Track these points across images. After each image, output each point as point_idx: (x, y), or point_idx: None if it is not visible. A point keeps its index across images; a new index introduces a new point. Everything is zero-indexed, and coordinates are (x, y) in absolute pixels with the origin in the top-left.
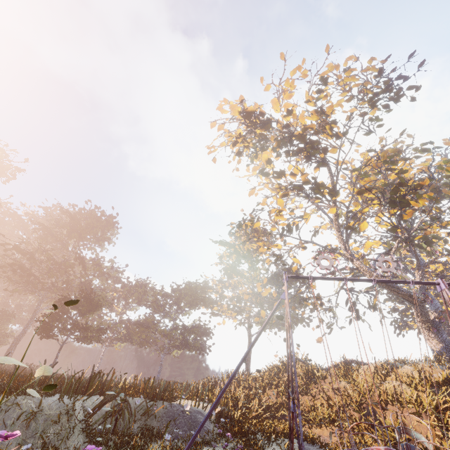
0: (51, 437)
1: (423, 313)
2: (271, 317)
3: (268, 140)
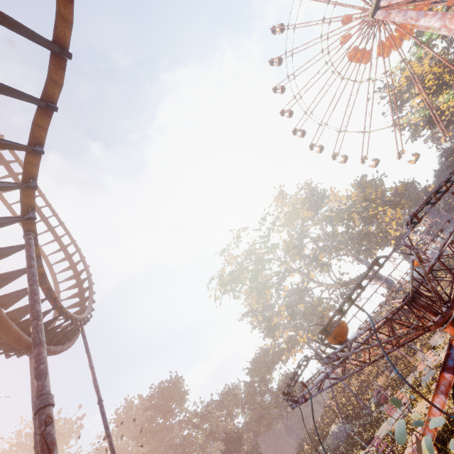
0: None
1: (366, 278)
2: None
3: (243, 283)
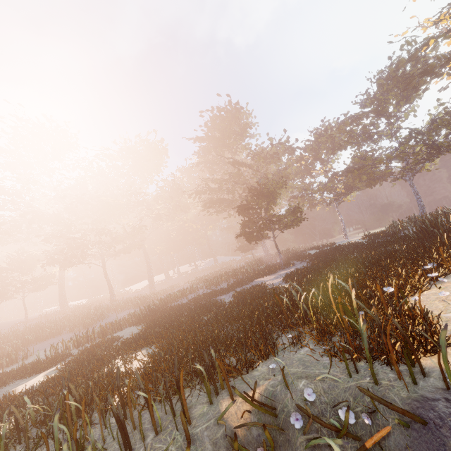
0: None
1: None
2: None
3: None
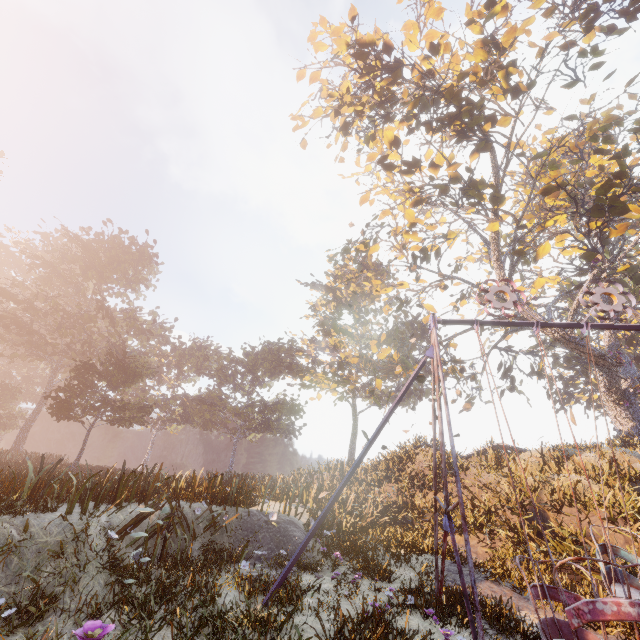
0: (49, 579)
1: (613, 381)
2: (409, 386)
3: (396, 99)
